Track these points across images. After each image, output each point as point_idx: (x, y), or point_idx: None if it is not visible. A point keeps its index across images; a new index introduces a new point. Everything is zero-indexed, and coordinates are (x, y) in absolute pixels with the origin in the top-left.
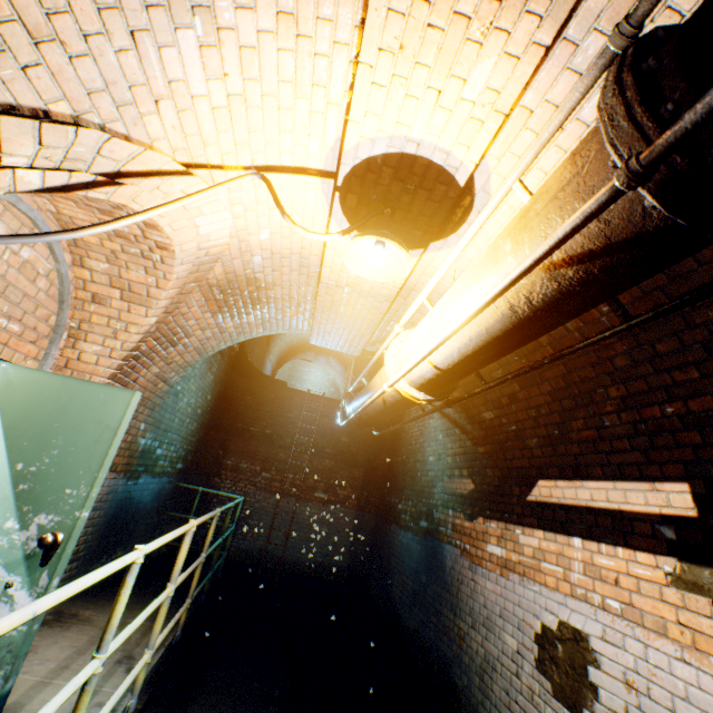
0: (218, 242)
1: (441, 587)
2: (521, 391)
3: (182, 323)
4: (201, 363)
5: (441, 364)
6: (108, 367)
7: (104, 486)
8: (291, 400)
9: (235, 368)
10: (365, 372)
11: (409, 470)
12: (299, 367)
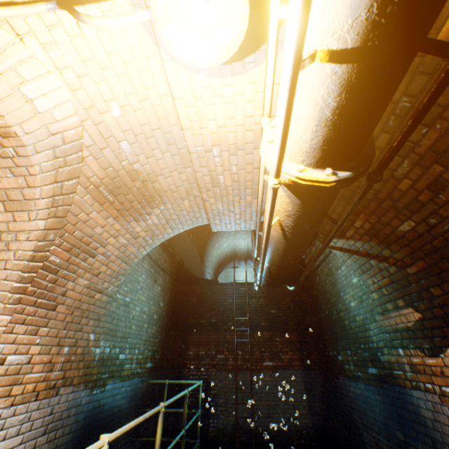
0: (68, 123)
1: (431, 447)
2: (448, 169)
3: (88, 232)
4: (144, 278)
5: (351, 27)
6: (3, 279)
7: (59, 402)
8: (223, 292)
9: (178, 279)
10: (259, 223)
11: (335, 322)
12: (230, 273)
